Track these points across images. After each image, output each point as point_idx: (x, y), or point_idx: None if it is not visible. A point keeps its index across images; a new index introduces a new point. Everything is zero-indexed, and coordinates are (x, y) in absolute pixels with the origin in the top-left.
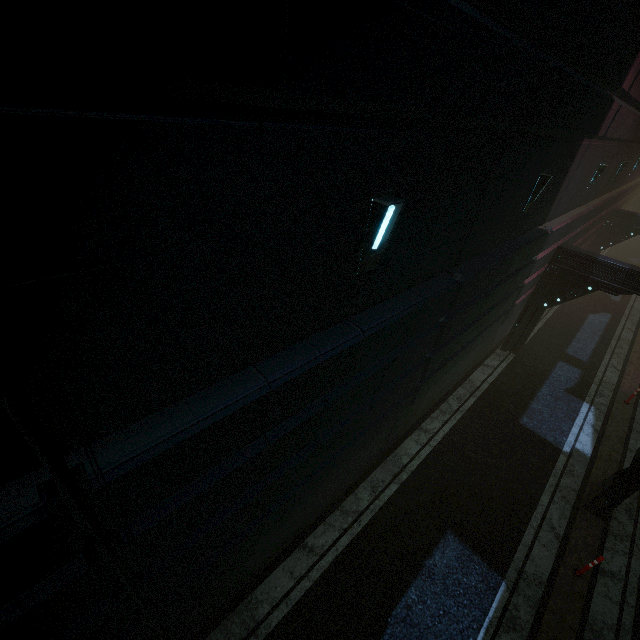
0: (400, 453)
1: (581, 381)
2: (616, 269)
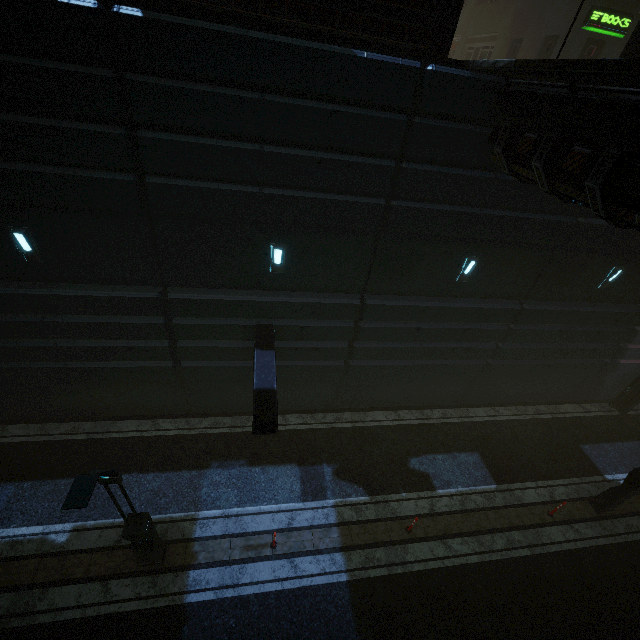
0: (470, 410)
1: None
2: None
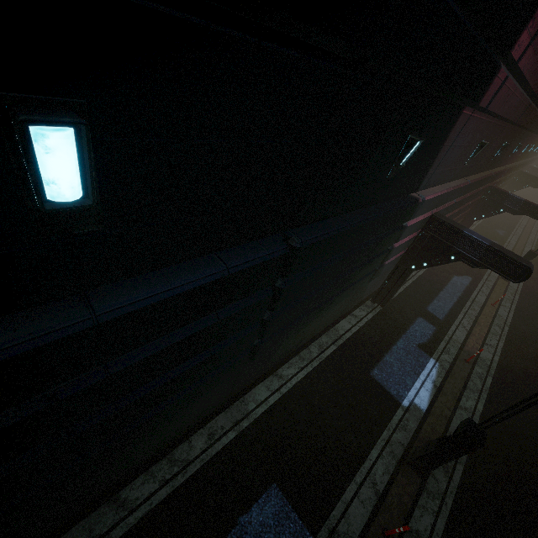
0: (248, 399)
1: (433, 338)
2: (478, 244)
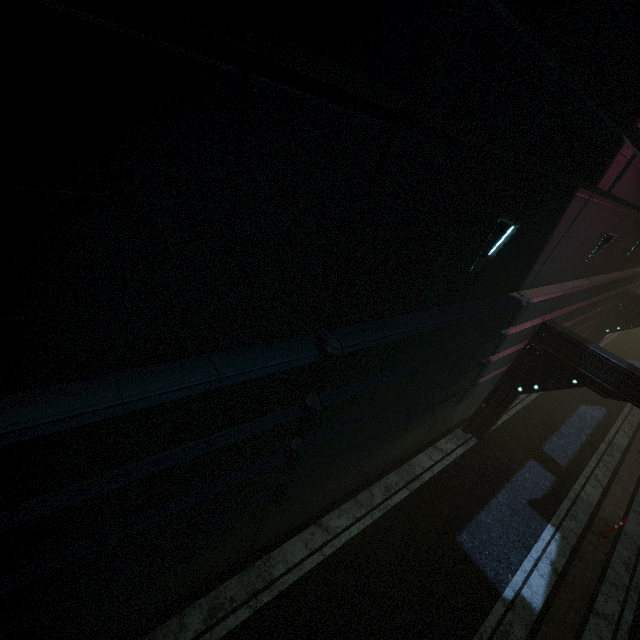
0: (276, 558)
1: (552, 492)
2: (610, 365)
